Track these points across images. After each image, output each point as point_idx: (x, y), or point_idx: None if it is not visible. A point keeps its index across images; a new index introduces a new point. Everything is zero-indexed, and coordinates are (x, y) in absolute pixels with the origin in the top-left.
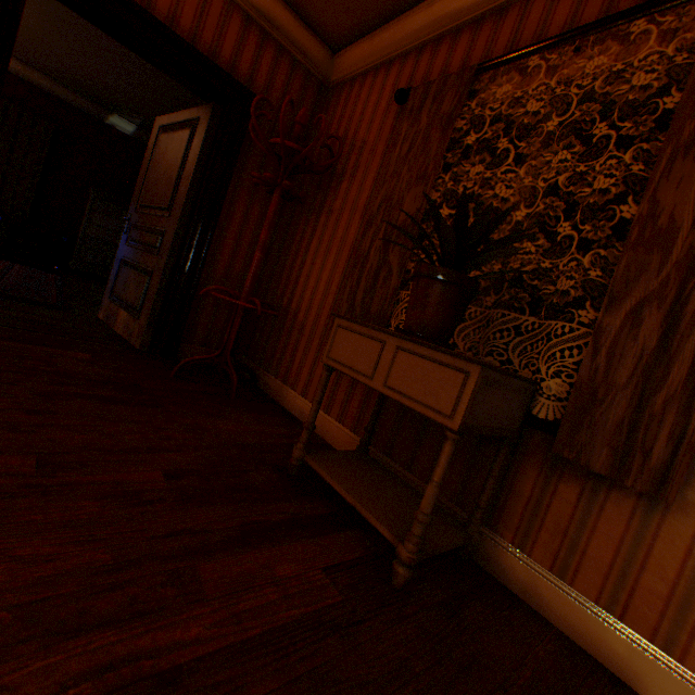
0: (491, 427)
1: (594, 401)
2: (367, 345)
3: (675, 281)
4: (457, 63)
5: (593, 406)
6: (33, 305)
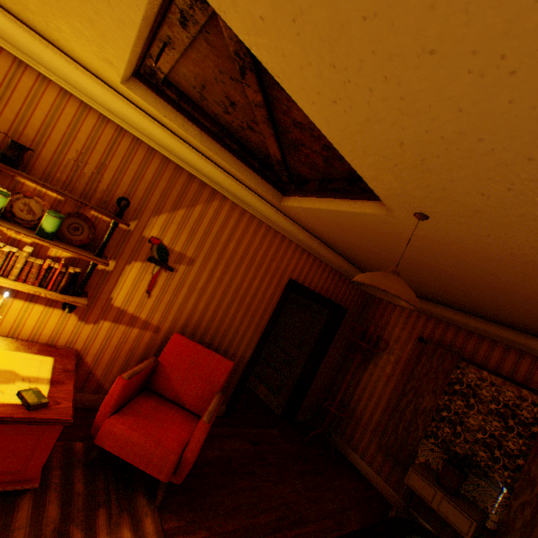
0: (474, 533)
1: (507, 529)
2: (427, 487)
3: (534, 499)
4: (448, 338)
5: (507, 531)
6: None
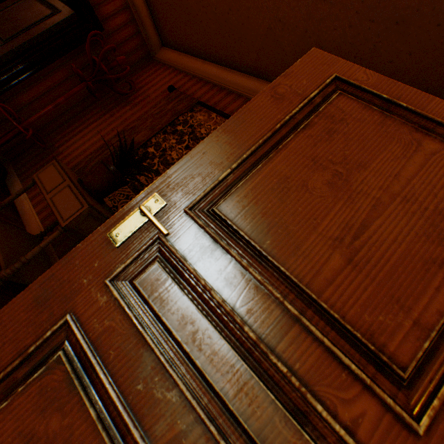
0: None
1: None
2: (58, 178)
3: None
4: (199, 95)
5: None
6: None
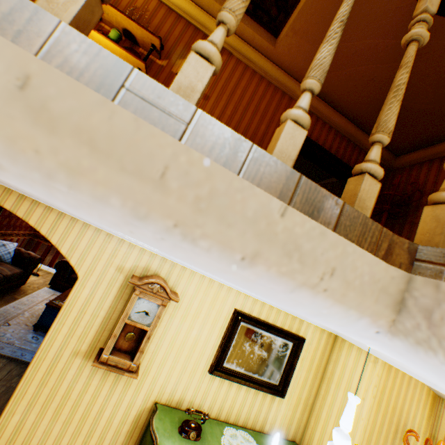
0: None
1: None
2: None
3: None
4: None
5: None
6: None
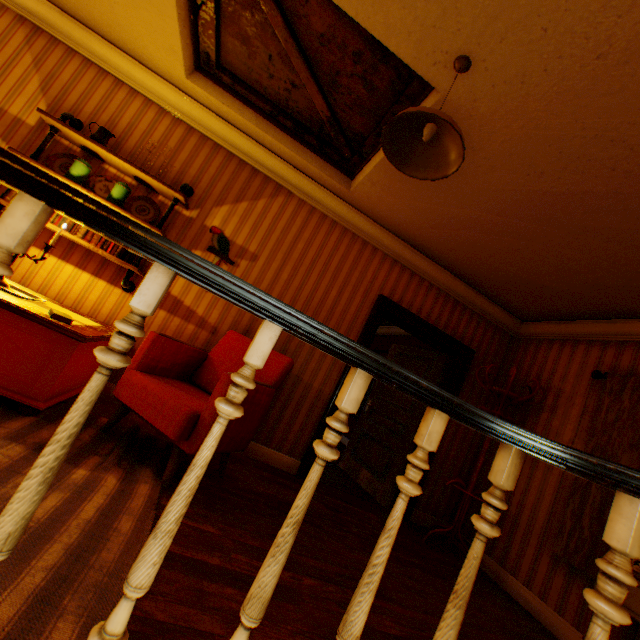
0: None
1: None
2: None
3: None
4: None
5: None
6: None
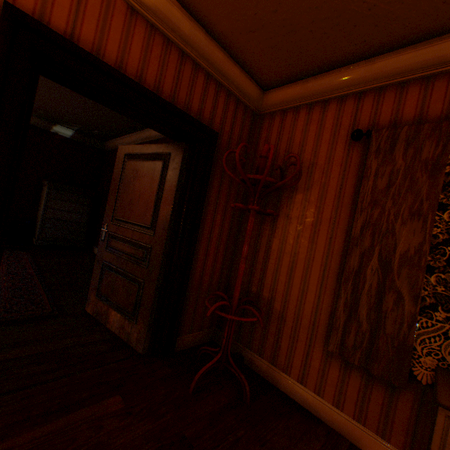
0: None
1: None
2: None
3: None
4: (411, 110)
5: None
6: (34, 322)
